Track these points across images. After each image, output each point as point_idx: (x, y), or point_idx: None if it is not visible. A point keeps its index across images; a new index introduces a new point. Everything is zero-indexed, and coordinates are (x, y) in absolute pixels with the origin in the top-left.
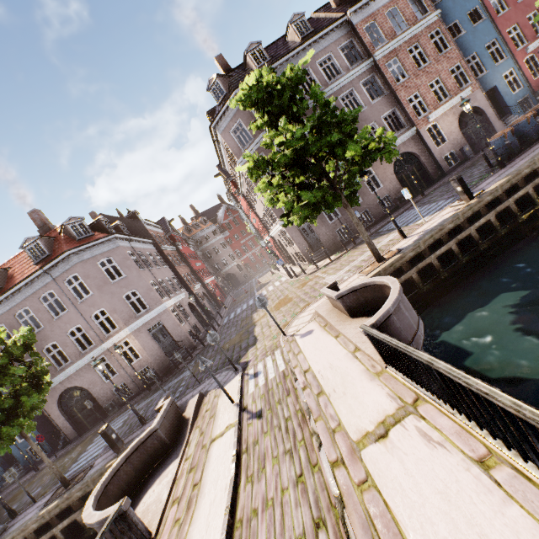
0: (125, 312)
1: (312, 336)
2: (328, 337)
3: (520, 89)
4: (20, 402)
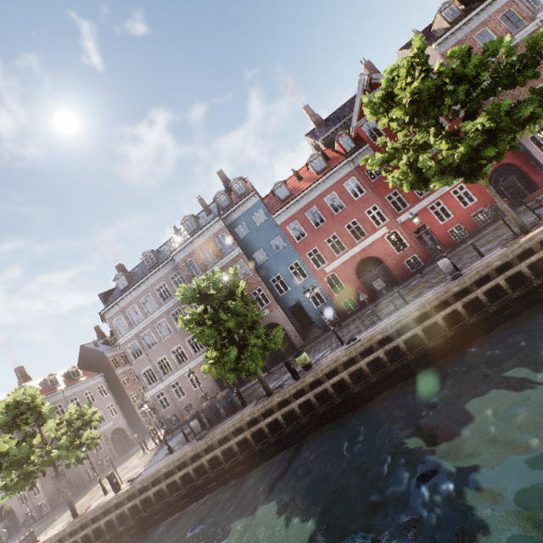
0: None
1: None
2: None
3: (323, 303)
4: None
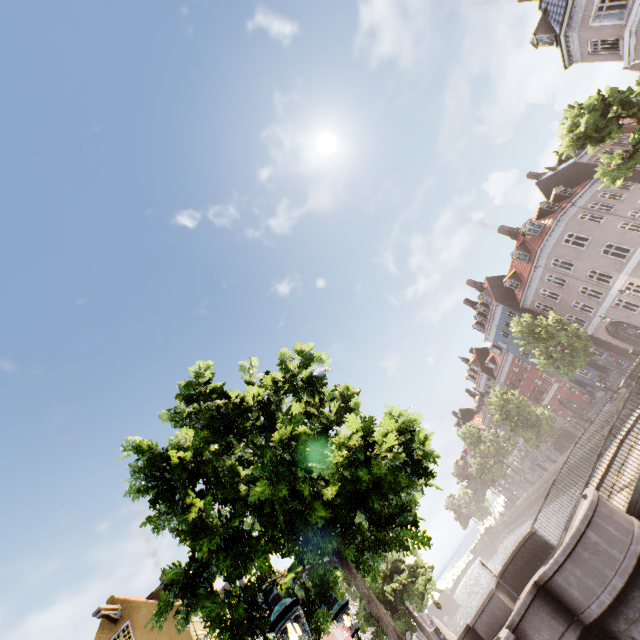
0: (610, 265)
1: None
2: None
3: None
4: (574, 346)
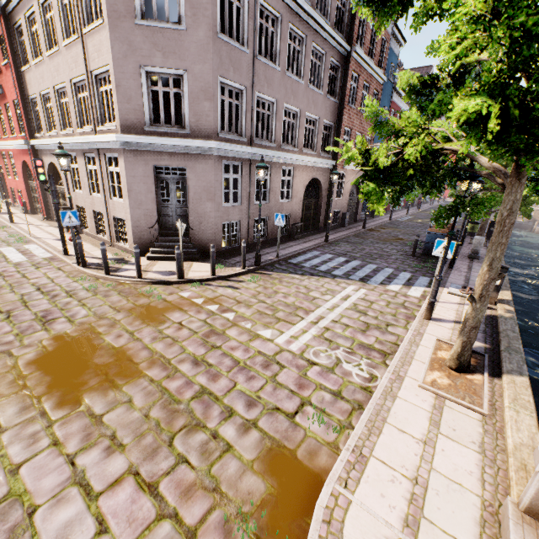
0: None
1: None
2: None
3: None
4: None
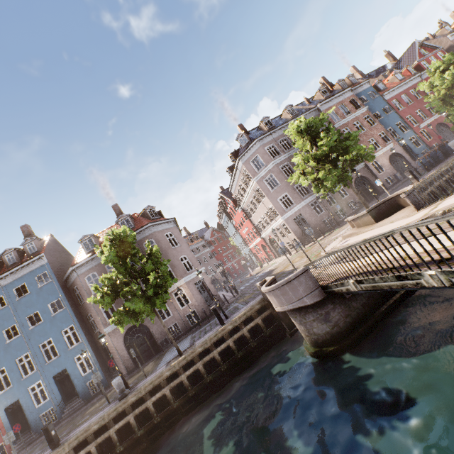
0: (180, 268)
1: (351, 239)
2: (365, 233)
3: (420, 146)
4: (163, 285)
